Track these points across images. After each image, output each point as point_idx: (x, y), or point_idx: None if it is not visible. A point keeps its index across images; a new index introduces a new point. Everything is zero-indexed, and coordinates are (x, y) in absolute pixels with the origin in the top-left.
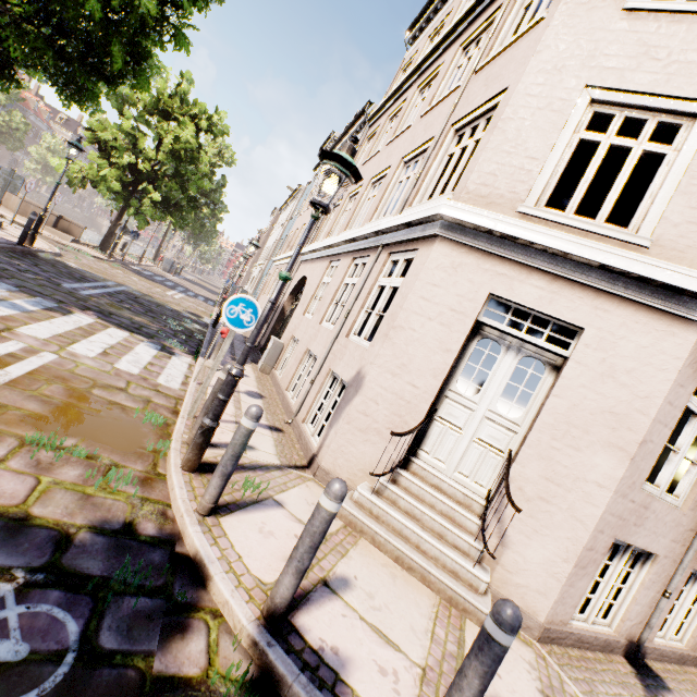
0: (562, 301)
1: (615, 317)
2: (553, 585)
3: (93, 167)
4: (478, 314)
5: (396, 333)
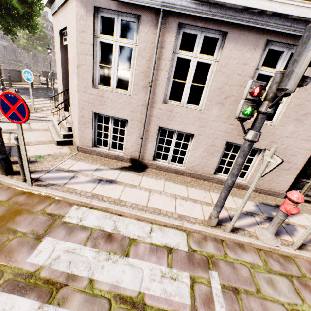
0: (64, 18)
1: (68, 13)
2: (78, 132)
3: None
4: (61, 42)
5: (57, 64)
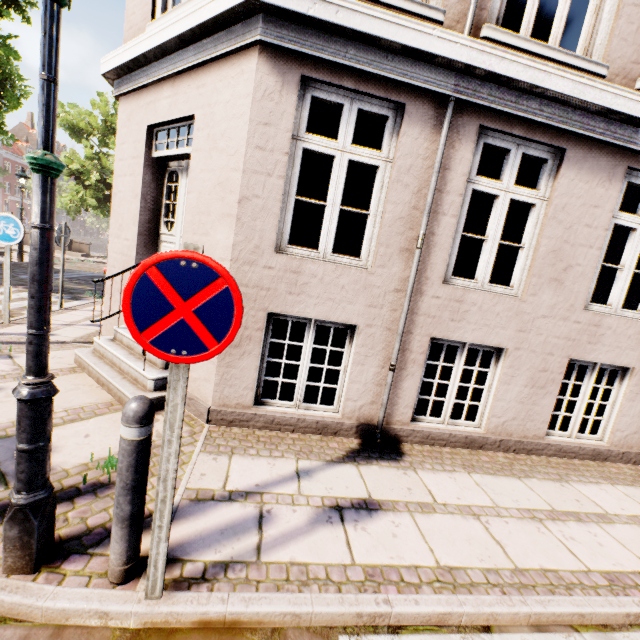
0: (181, 98)
1: (209, 87)
2: (212, 369)
3: (74, 194)
4: (148, 151)
5: (114, 201)
